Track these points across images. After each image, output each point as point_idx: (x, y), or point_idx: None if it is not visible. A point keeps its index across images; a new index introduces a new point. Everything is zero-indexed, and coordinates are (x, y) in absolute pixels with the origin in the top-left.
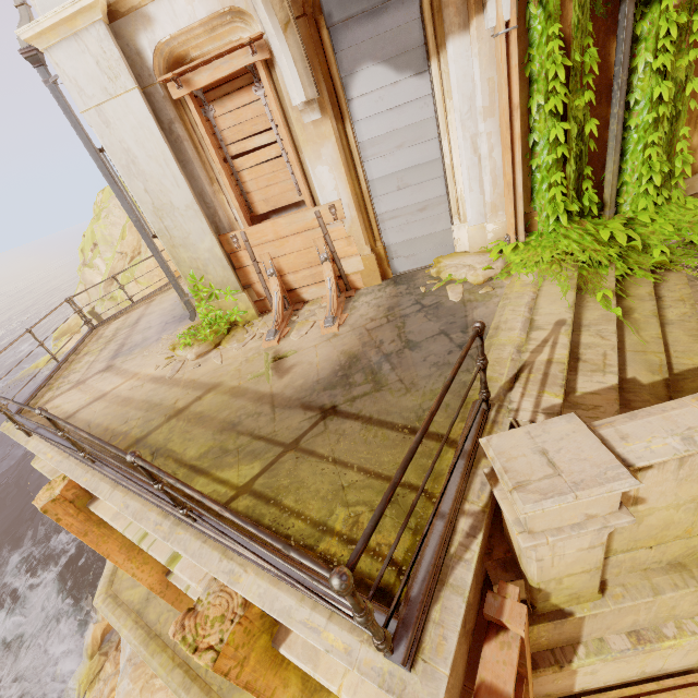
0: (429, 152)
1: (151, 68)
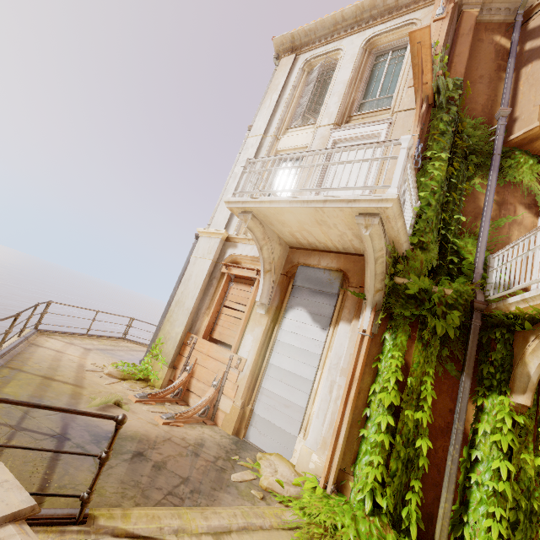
0: (308, 372)
1: (224, 258)
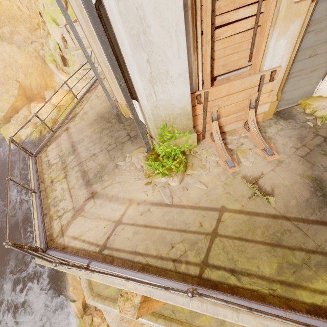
0: None
1: None
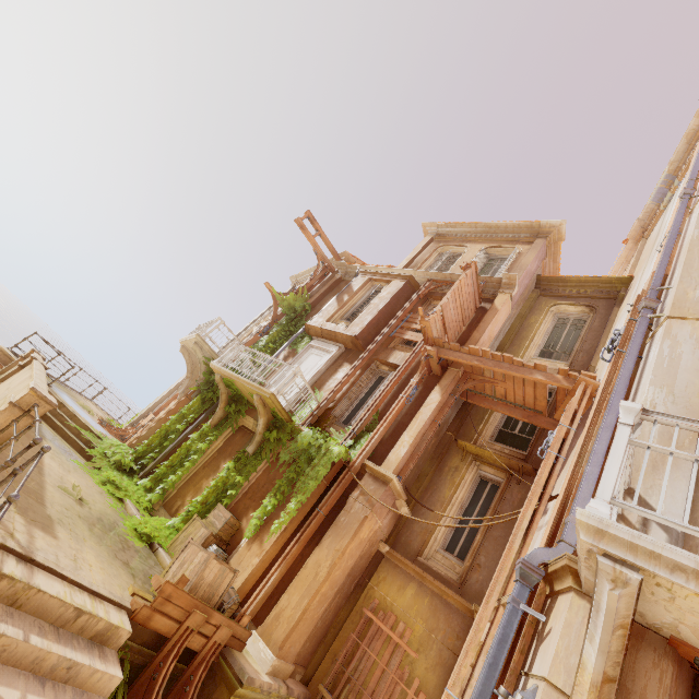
0: None
1: None
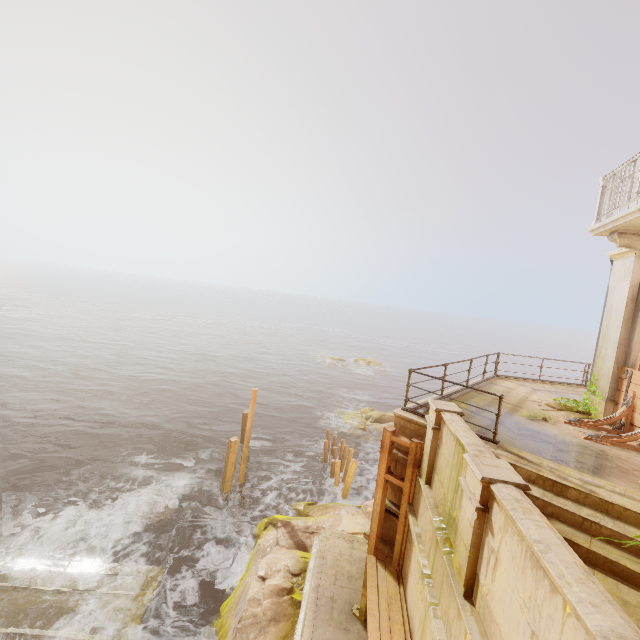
0: None
1: None
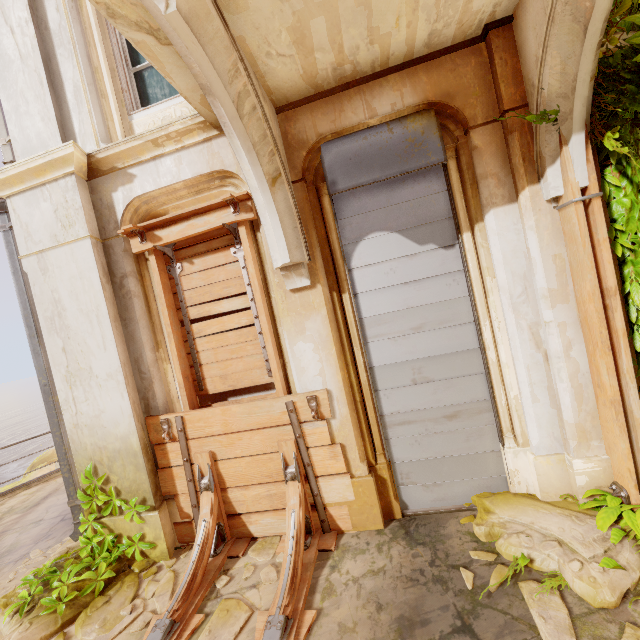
0: (460, 338)
1: (118, 221)
